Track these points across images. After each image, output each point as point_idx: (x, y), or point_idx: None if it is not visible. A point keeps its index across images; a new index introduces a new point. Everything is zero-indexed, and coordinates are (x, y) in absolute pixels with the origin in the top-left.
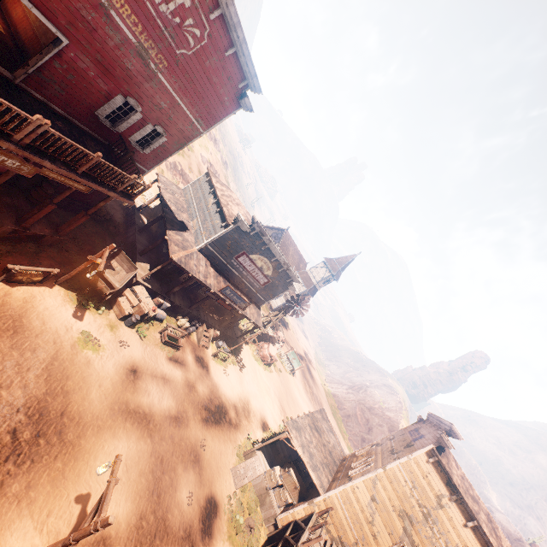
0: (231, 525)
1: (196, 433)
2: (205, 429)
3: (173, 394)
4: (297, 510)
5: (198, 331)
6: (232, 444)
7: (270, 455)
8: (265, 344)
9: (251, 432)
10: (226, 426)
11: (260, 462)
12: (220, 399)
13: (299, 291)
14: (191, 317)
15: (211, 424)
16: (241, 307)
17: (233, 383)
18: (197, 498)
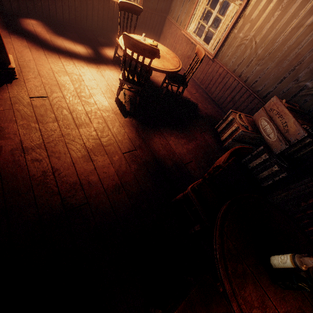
0: None
1: None
2: None
3: None
4: None
5: None
6: None
7: None
8: None
9: None
10: None
11: None
12: None
13: None
14: None
15: None
16: None
17: None
18: None
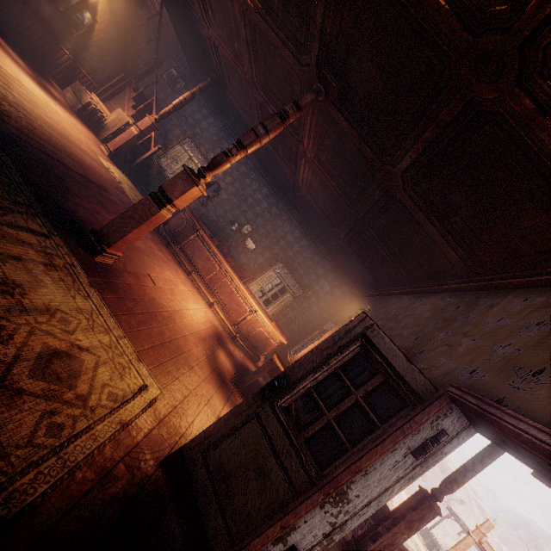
0: None
1: None
2: None
3: None
4: None
5: None
6: None
7: None
8: None
9: None
10: None
11: None
12: None
13: None
14: None
15: None
16: None
17: None
18: None
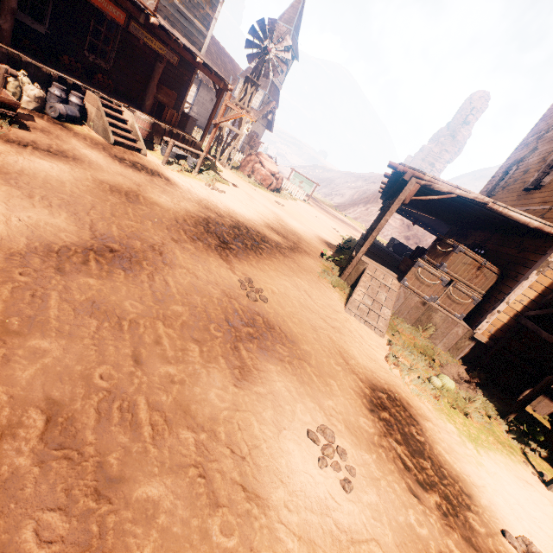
0: (444, 409)
1: (212, 275)
2: (235, 263)
3: (45, 200)
4: (516, 298)
5: (91, 119)
6: (311, 273)
7: (378, 262)
8: (255, 165)
9: (325, 250)
10: (278, 251)
11: (382, 273)
12: (233, 218)
13: (257, 103)
14: (41, 83)
15: (243, 253)
16: (145, 3)
17: (241, 203)
18: (349, 428)
